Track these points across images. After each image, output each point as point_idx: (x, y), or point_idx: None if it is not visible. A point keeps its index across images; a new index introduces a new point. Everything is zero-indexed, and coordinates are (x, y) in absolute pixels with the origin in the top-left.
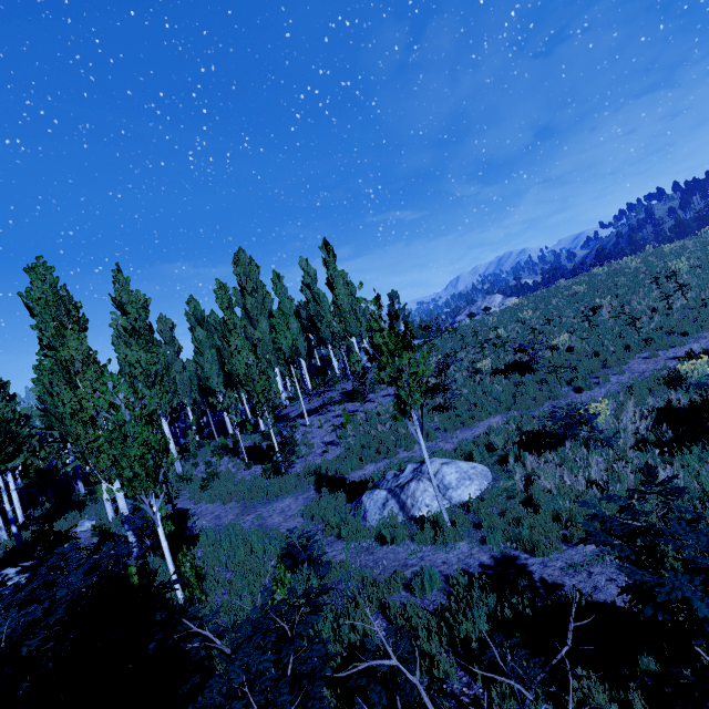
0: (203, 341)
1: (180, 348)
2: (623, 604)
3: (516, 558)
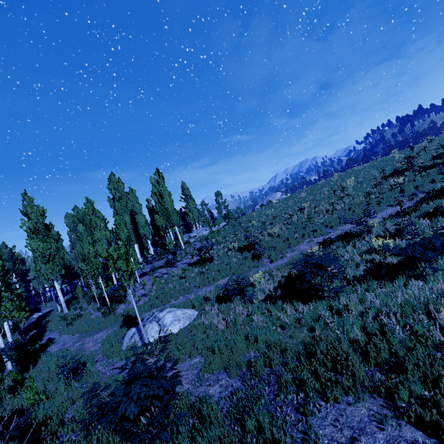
0: (82, 233)
1: None
2: (179, 390)
3: (165, 367)
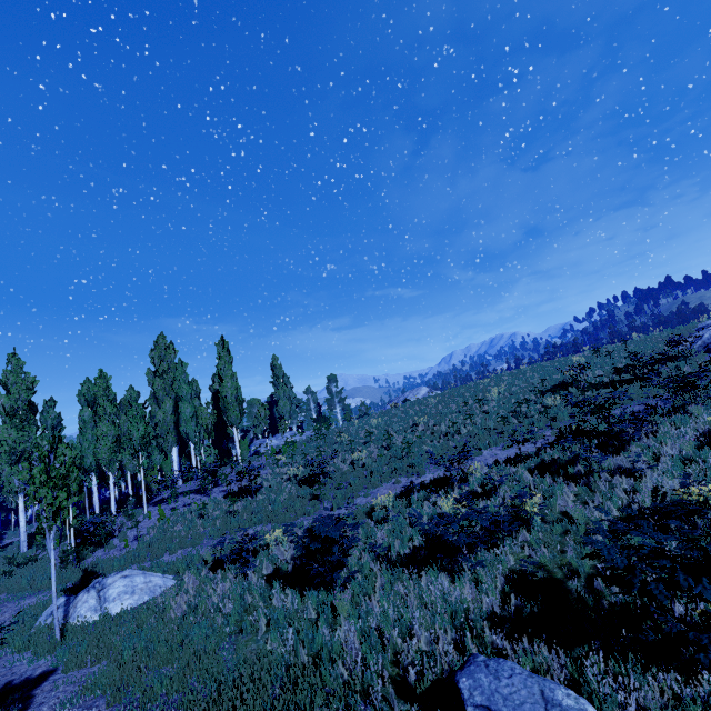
0: (87, 421)
1: None
2: None
3: (53, 673)
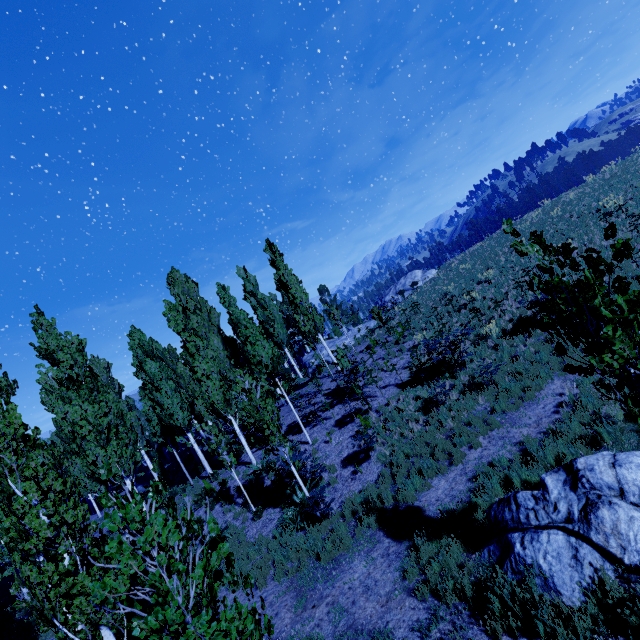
0: (156, 374)
1: (120, 388)
2: None
3: None
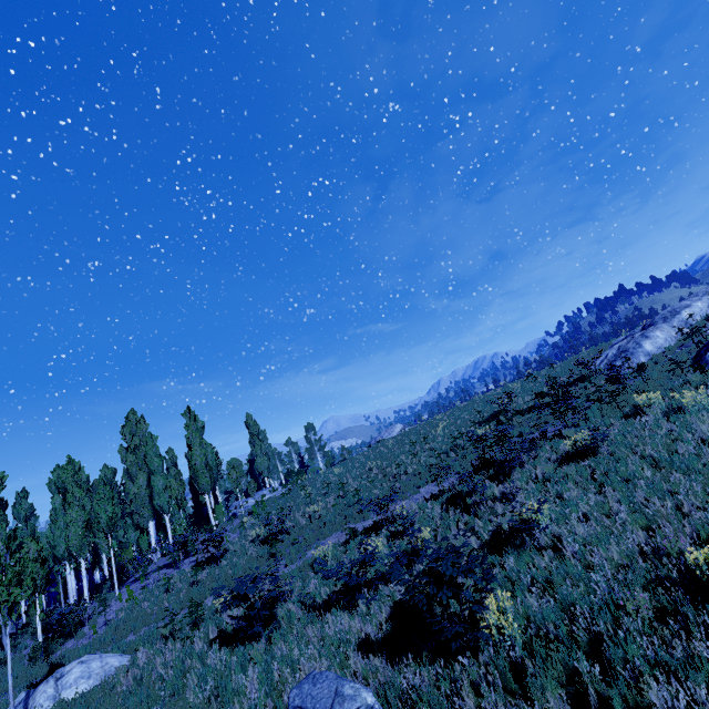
0: (59, 508)
1: None
2: None
3: None
